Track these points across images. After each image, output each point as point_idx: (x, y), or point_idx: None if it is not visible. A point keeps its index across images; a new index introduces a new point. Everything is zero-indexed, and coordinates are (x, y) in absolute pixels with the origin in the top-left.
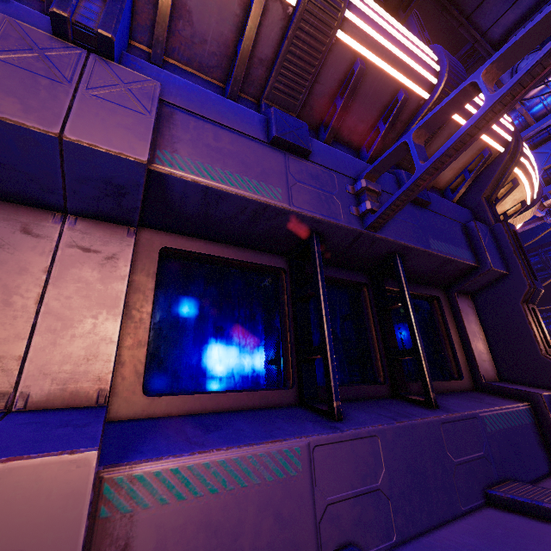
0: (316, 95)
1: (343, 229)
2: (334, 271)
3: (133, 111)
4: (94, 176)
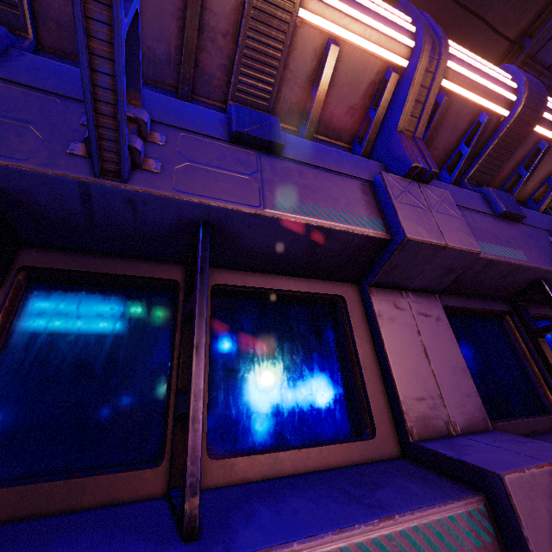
0: (502, 169)
1: None
2: (539, 308)
3: (454, 217)
4: (443, 265)
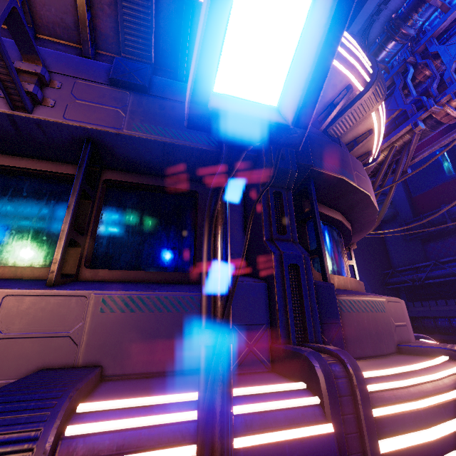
0: None
1: None
2: (33, 163)
3: None
4: None
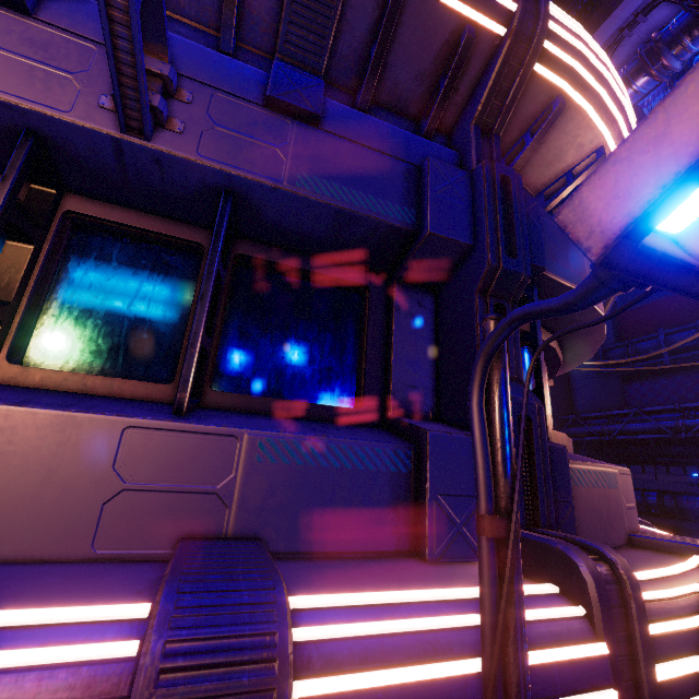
0: None
1: (76, 128)
2: (132, 217)
3: None
4: None
